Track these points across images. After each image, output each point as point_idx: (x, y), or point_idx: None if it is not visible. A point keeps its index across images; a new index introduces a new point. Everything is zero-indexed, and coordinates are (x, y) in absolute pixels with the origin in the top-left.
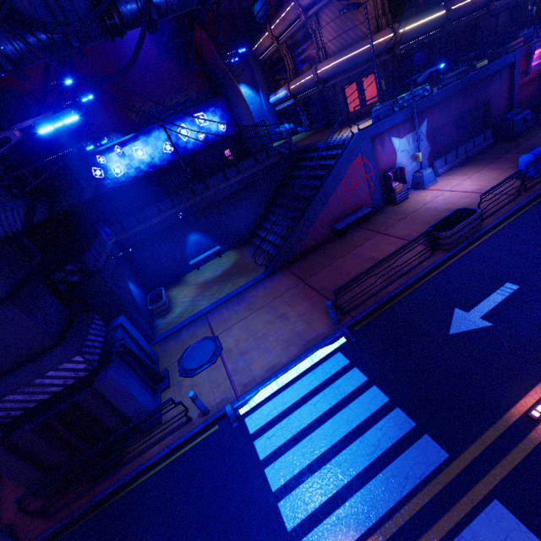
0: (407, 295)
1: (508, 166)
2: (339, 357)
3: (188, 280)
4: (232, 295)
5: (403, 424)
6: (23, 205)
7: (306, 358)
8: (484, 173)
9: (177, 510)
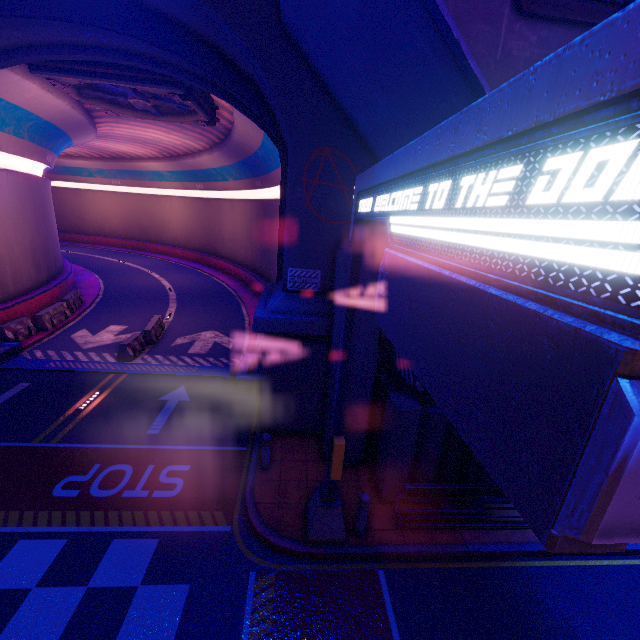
0: None
1: None
2: None
3: None
4: None
5: None
6: None
7: None
8: None
9: None
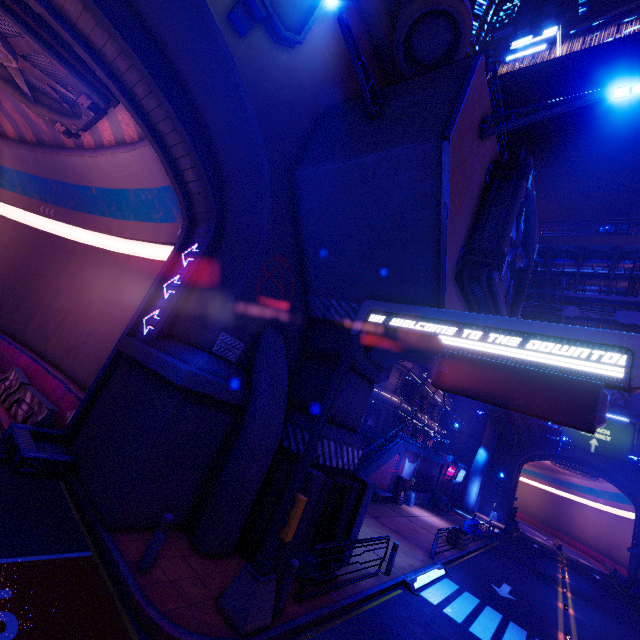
0: (457, 564)
1: (450, 523)
2: (449, 581)
3: None
4: None
5: (521, 630)
6: None
7: (431, 570)
8: (440, 519)
9: (430, 637)
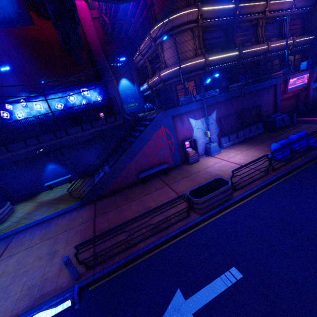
0: (151, 256)
1: (267, 149)
2: None
3: (38, 197)
4: (45, 219)
5: None
6: None
7: None
8: (251, 151)
9: None
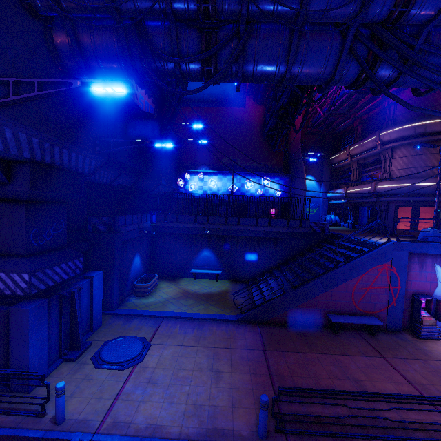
0: None
1: None
2: None
3: (180, 282)
4: (196, 316)
5: None
6: (98, 160)
7: None
8: None
9: None
